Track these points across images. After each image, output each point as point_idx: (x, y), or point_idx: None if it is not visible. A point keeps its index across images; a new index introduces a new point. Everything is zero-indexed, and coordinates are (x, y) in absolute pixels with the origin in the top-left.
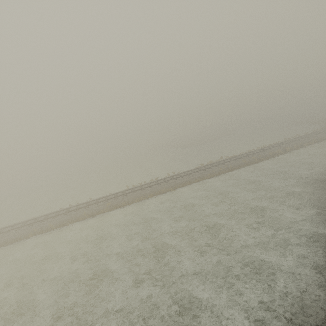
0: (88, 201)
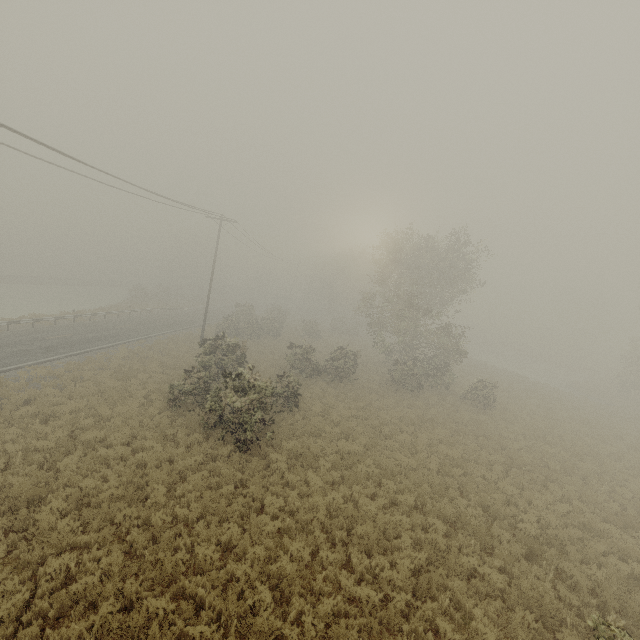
0: None
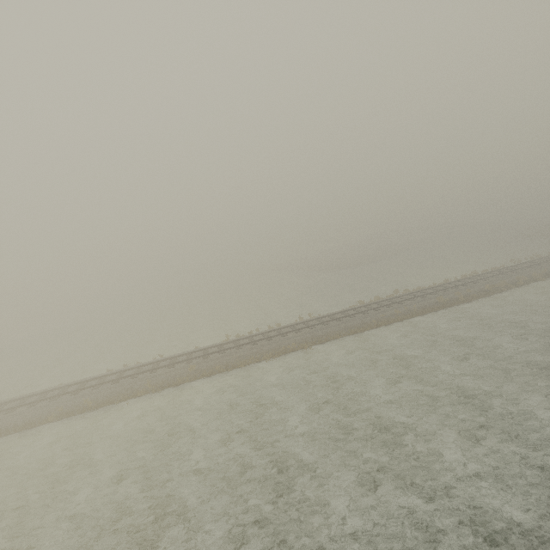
0: (157, 361)
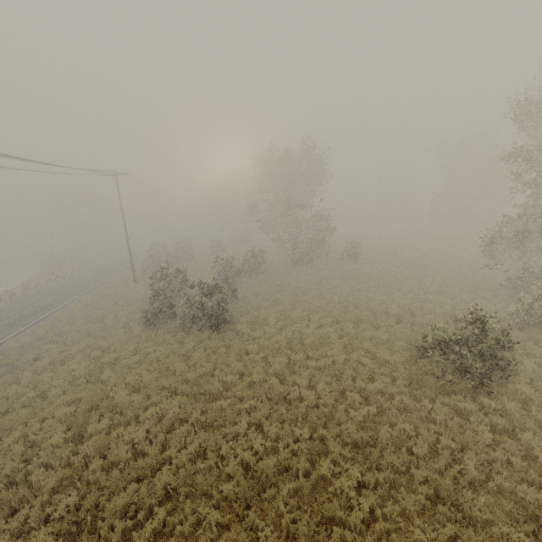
0: None
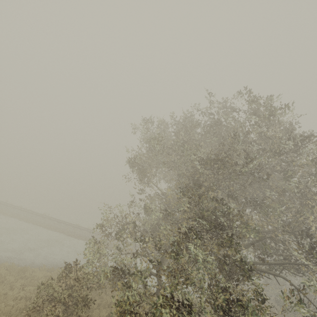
0: None
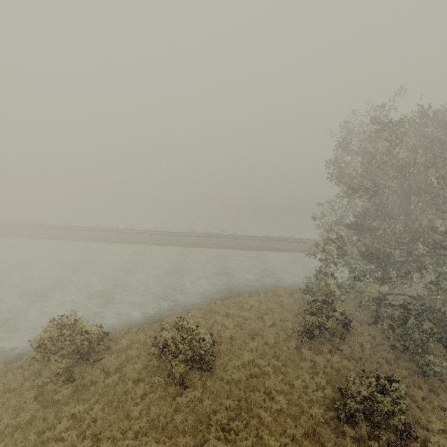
0: (45, 225)
